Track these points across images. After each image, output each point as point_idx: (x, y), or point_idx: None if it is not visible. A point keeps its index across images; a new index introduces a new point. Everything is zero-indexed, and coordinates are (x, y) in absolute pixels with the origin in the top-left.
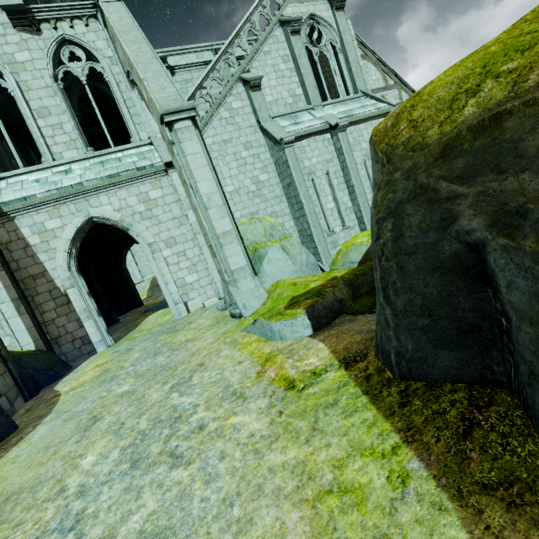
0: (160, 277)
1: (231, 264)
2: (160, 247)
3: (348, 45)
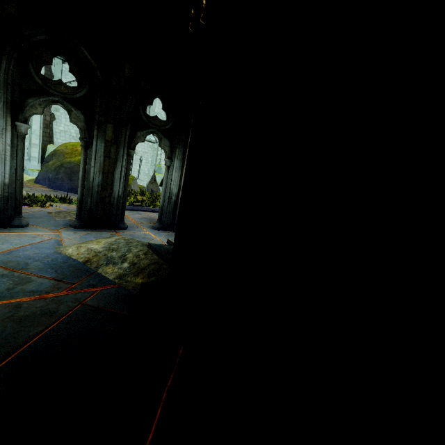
0: None
1: (32, 154)
2: None
3: (152, 108)
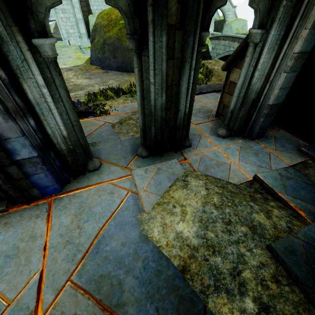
0: (59, 25)
1: (80, 31)
2: (59, 11)
3: None
